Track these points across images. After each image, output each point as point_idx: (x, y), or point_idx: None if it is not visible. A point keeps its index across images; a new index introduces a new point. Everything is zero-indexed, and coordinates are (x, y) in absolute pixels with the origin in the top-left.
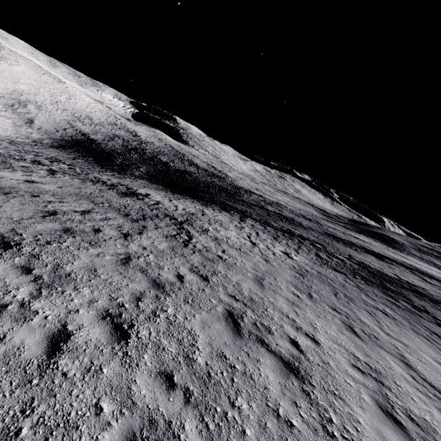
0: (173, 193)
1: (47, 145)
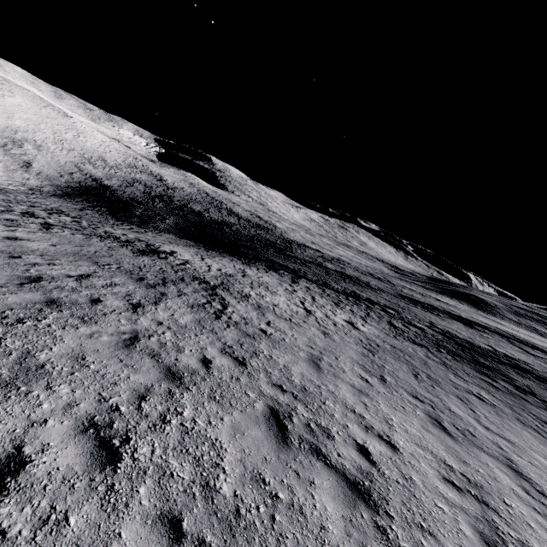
0: (207, 249)
1: (48, 193)
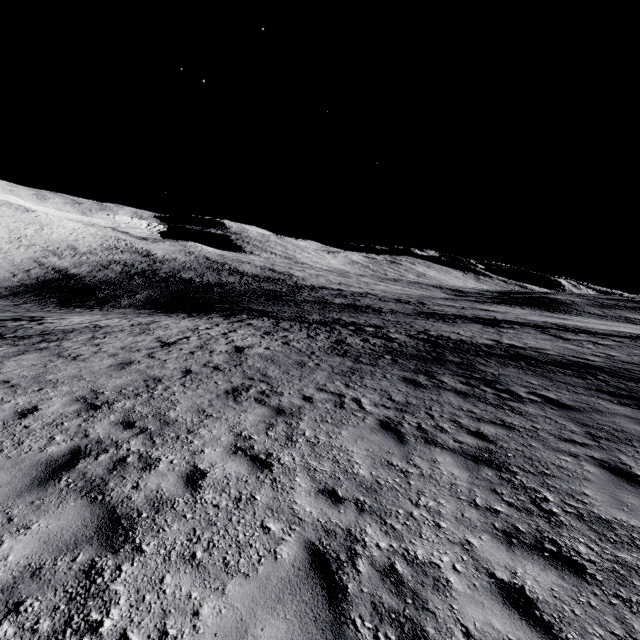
0: (156, 313)
1: None
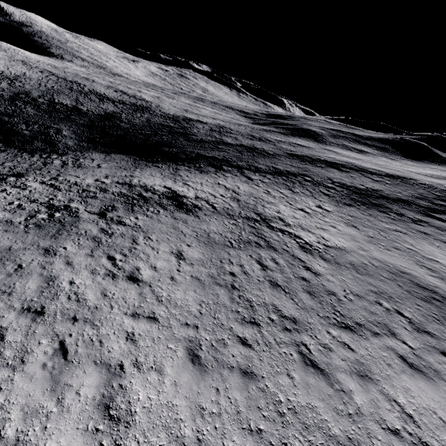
0: (152, 164)
1: None
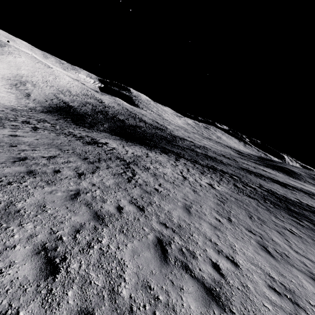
0: (126, 141)
1: (39, 110)
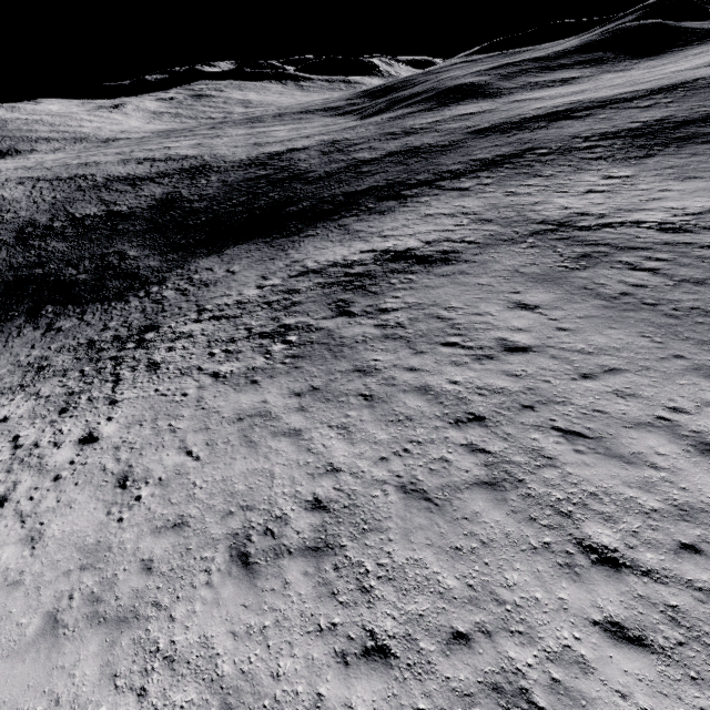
0: (298, 236)
1: None
